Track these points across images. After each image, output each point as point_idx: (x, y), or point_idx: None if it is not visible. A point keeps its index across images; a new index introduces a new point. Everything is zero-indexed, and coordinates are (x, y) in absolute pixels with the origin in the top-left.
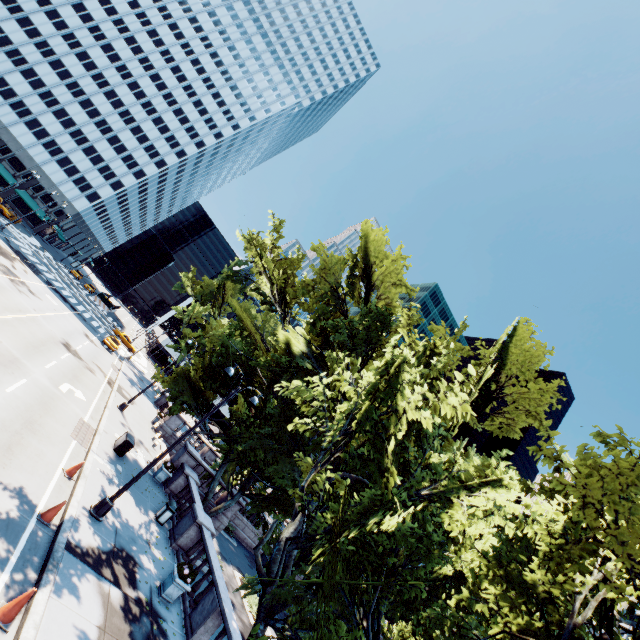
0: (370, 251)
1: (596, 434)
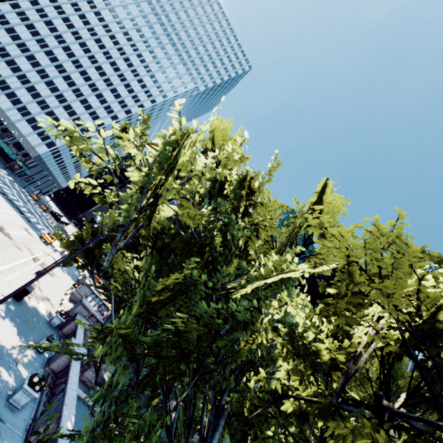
0: (217, 139)
1: None
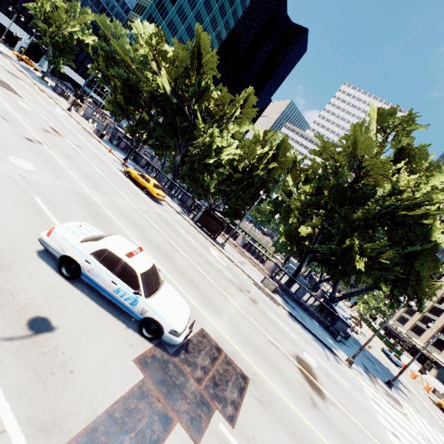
0: (200, 47)
1: (254, 135)
